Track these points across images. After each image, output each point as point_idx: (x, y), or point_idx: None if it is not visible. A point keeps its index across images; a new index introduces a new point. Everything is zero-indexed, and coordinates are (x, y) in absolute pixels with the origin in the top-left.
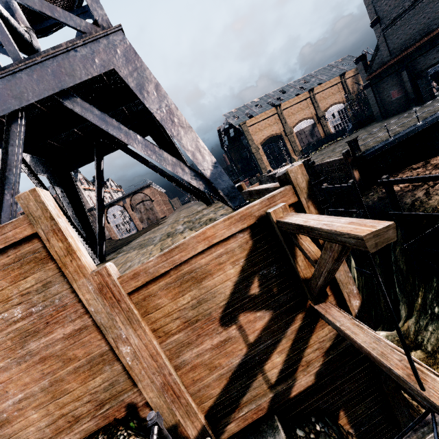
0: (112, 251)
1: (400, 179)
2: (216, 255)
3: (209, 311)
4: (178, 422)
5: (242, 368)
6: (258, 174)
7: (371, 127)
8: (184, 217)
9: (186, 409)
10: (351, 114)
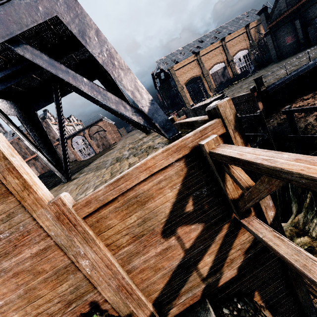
0: (76, 171)
1: (300, 108)
2: (156, 182)
3: (152, 227)
4: (131, 311)
5: (180, 268)
6: (183, 108)
7: (269, 68)
8: (129, 144)
9: (137, 302)
10: (254, 58)
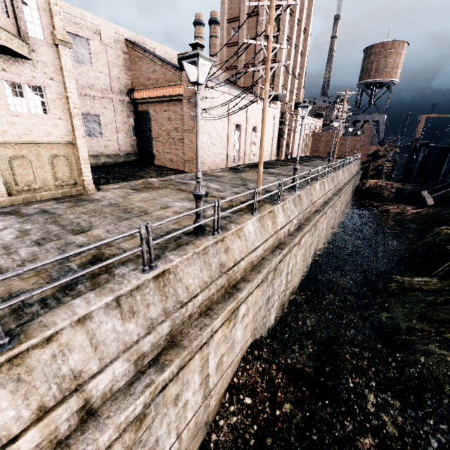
0: None
1: None
2: (372, 149)
3: (367, 154)
4: None
5: (365, 162)
6: None
7: None
8: None
9: None
10: None
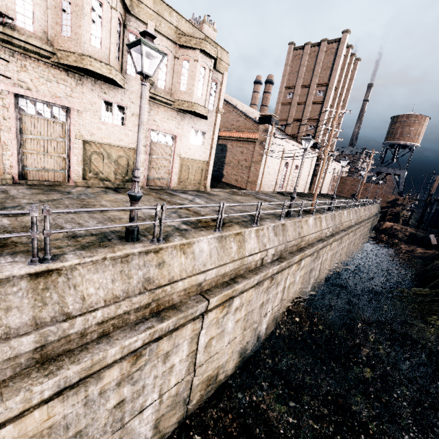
0: None
1: None
2: (391, 197)
3: (386, 201)
4: None
5: (384, 207)
6: None
7: None
8: None
9: None
10: None
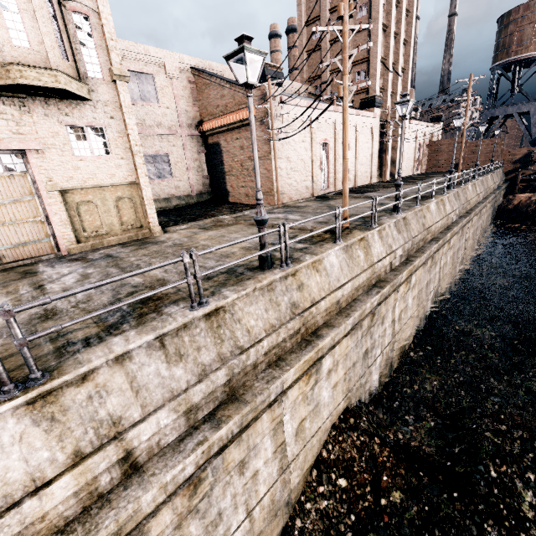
0: None
1: None
2: (520, 153)
3: (512, 161)
4: None
5: (510, 172)
6: None
7: None
8: None
9: None
10: None
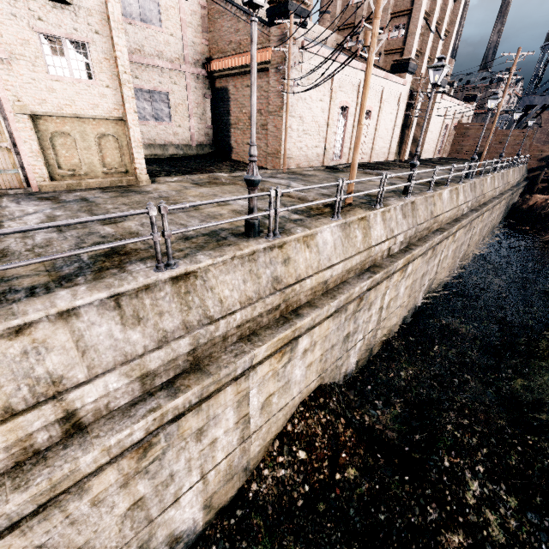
0: None
1: None
2: (548, 150)
3: (538, 157)
4: None
5: (533, 169)
6: None
7: None
8: None
9: None
10: None
